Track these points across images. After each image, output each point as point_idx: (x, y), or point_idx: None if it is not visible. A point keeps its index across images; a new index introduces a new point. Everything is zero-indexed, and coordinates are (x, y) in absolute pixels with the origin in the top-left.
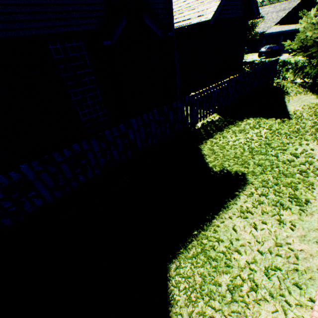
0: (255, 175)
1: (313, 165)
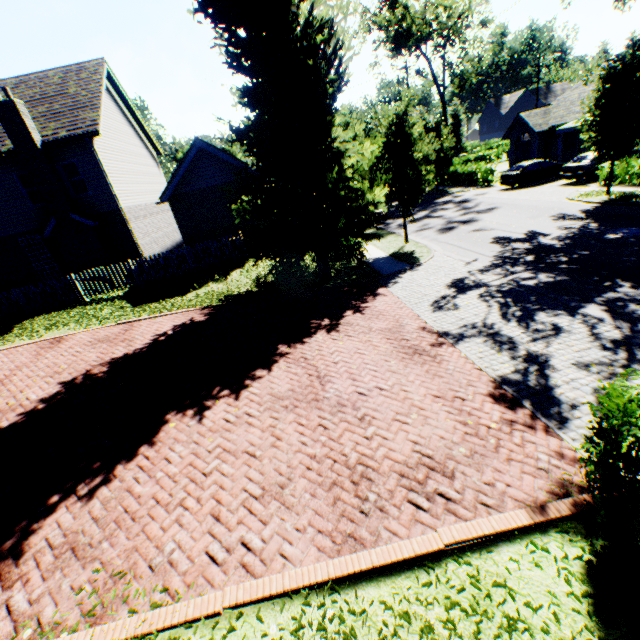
0: (13, 333)
1: (39, 336)
